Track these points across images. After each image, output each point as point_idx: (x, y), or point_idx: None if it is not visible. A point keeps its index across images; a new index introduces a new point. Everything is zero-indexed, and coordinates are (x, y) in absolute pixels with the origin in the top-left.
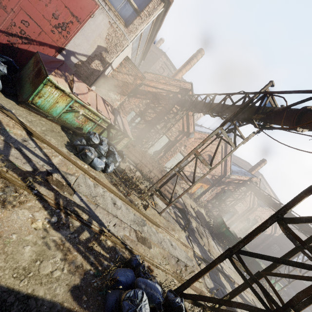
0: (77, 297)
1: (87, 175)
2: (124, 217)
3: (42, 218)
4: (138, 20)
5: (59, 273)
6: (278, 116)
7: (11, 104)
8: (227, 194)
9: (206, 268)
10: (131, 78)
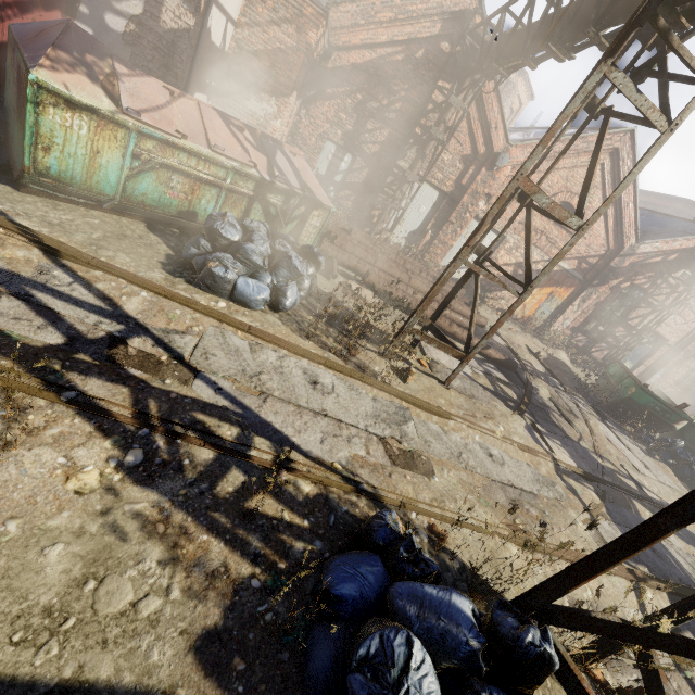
0: (216, 665)
1: (226, 326)
2: (345, 411)
3: (99, 460)
4: None
5: (156, 603)
6: None
7: (1, 193)
8: (630, 301)
9: (621, 544)
10: (290, 32)
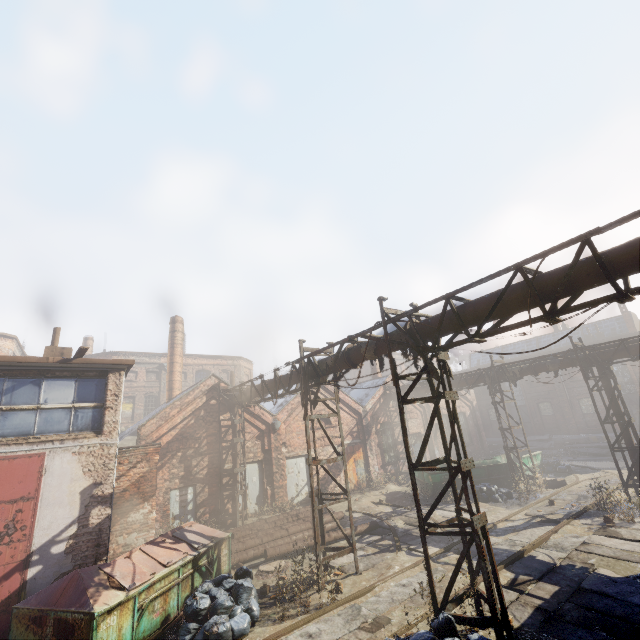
0: None
1: None
2: (334, 633)
3: None
4: (109, 414)
5: None
6: (336, 366)
7: None
8: (388, 431)
9: (426, 563)
10: (143, 465)
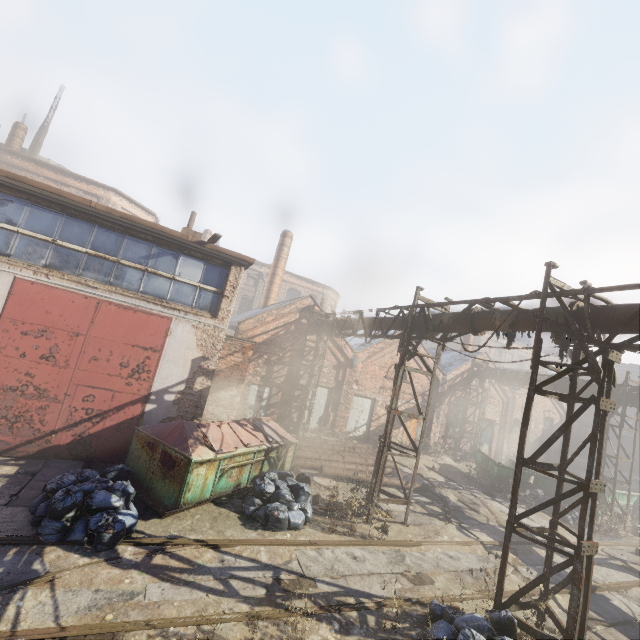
0: None
1: (300, 546)
2: (377, 566)
3: (328, 632)
4: (225, 302)
5: None
6: (451, 326)
7: (158, 524)
8: (461, 406)
9: (503, 558)
10: (239, 355)
